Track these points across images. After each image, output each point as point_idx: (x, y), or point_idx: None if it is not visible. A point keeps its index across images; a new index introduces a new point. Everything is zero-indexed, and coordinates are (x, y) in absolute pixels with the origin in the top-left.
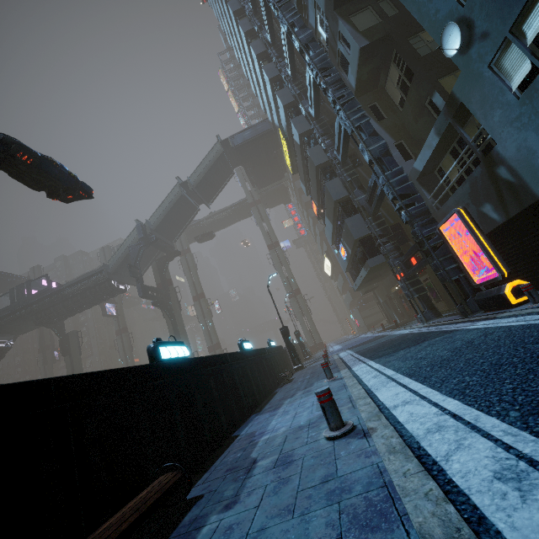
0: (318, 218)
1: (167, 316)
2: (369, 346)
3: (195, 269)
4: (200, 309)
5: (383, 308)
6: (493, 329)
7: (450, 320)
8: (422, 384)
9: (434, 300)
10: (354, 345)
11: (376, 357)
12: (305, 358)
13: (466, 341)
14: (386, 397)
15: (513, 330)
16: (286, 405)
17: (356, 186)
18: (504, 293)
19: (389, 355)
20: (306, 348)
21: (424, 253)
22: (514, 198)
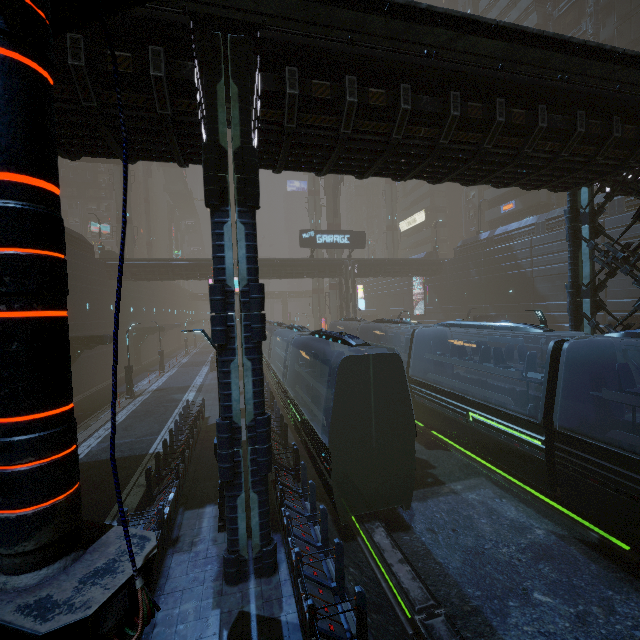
0: None
1: (329, 195)
2: None
3: None
4: (314, 205)
5: None
6: None
7: None
8: None
9: None
10: None
11: None
12: None
13: None
14: None
15: None
16: None
17: None
18: None
19: None
20: None
21: None
22: None
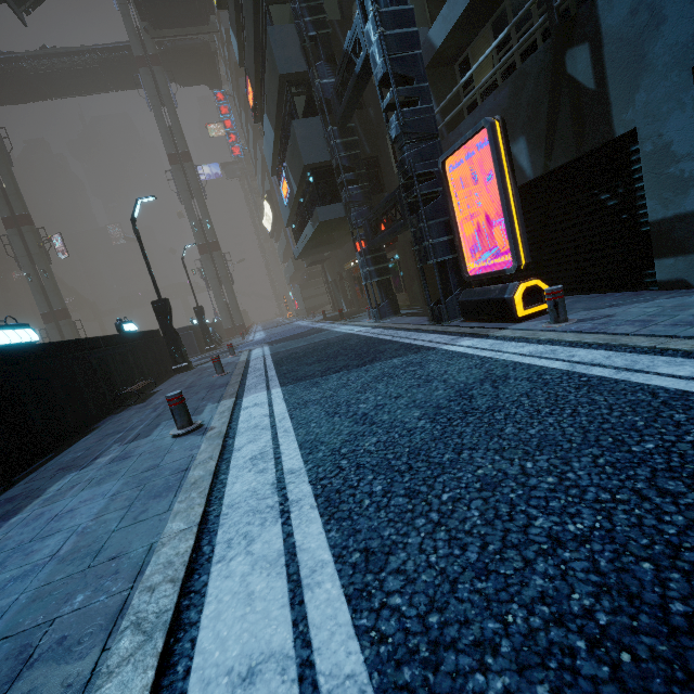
0: (255, 119)
1: None
2: (295, 346)
3: (7, 162)
4: (23, 245)
5: (331, 290)
6: (501, 367)
7: (413, 324)
8: (353, 623)
9: (396, 289)
10: (280, 339)
11: (291, 379)
12: (208, 348)
13: (455, 389)
14: (211, 672)
15: (554, 384)
16: (31, 511)
17: (324, 54)
18: (512, 297)
19: (312, 383)
20: (215, 332)
21: (406, 208)
22: (575, 130)
